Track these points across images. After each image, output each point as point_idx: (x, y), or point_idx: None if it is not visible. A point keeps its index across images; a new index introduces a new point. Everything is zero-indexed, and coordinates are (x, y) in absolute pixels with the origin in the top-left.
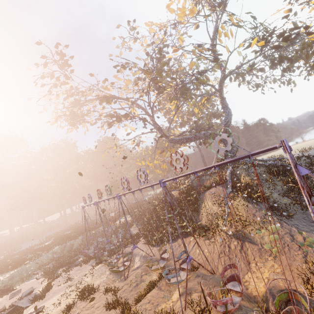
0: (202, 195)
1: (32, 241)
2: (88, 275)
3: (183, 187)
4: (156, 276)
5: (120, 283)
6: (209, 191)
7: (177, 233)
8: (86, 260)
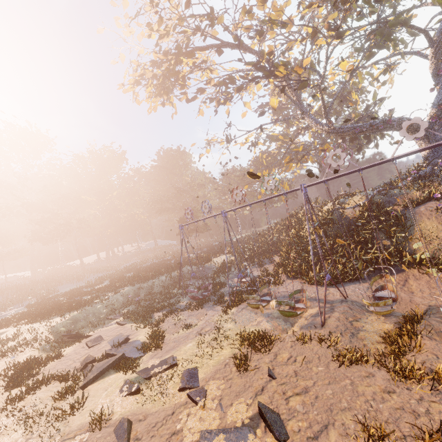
0: (408, 213)
1: (70, 285)
2: (226, 321)
3: (360, 203)
4: (398, 321)
5: (318, 331)
6: (426, 206)
7: (372, 268)
8: (196, 303)
